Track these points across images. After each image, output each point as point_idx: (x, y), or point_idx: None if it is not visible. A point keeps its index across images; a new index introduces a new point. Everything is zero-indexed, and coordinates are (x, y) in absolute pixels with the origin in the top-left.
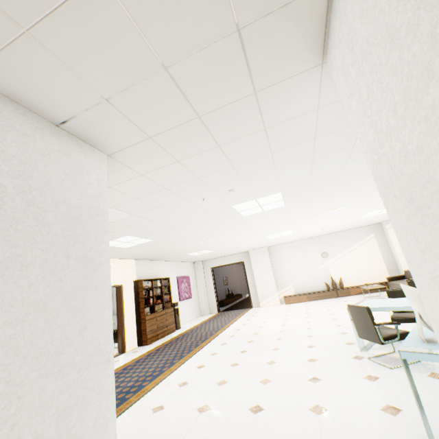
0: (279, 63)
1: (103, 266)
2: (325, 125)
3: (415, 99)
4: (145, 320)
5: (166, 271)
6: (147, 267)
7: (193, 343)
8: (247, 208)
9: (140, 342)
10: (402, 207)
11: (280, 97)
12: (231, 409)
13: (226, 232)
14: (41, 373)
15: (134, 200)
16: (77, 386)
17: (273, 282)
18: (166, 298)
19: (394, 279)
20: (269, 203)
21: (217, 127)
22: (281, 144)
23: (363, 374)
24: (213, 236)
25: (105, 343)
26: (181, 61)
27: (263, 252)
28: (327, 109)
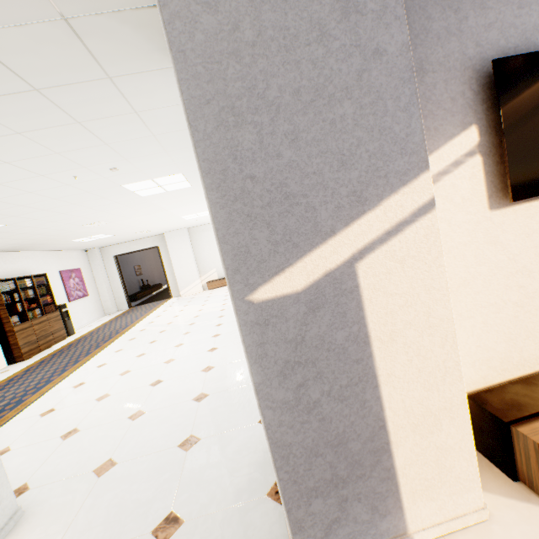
0: (130, 57)
1: None
2: None
3: None
4: (14, 332)
5: (39, 265)
6: (3, 262)
7: (93, 346)
8: (145, 188)
9: (12, 360)
10: None
11: (143, 86)
12: (132, 390)
13: (124, 213)
14: None
15: None
16: None
17: (195, 268)
18: (45, 300)
19: None
20: (172, 183)
21: (68, 104)
22: (163, 128)
23: None
24: (106, 218)
25: None
26: None
27: (183, 234)
28: None
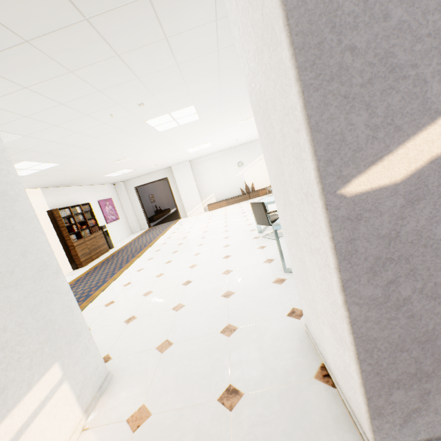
0: None
1: (21, 197)
2: (226, 37)
3: (261, 55)
4: (74, 247)
5: (83, 196)
6: (59, 195)
7: (129, 256)
8: (162, 123)
9: (75, 266)
10: (263, 131)
11: (176, 4)
12: (169, 288)
13: (144, 149)
14: (2, 287)
15: (22, 119)
16: (37, 292)
17: (197, 194)
18: (91, 223)
19: None
20: (184, 117)
21: (111, 33)
22: (186, 55)
23: (257, 247)
24: (131, 154)
25: (50, 260)
26: None
27: (186, 166)
28: (225, 21)
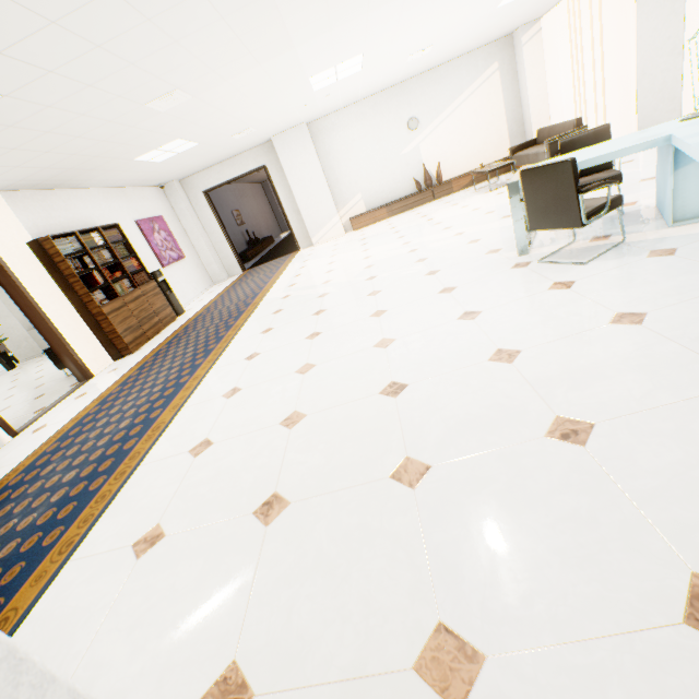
0: None
1: None
2: None
3: None
4: (105, 316)
5: (103, 212)
6: (49, 209)
7: (219, 327)
8: None
9: (117, 354)
10: None
11: None
12: (347, 405)
13: (216, 56)
14: None
15: None
16: None
17: (329, 196)
18: (130, 266)
19: (520, 150)
20: None
21: None
22: None
23: (546, 285)
24: (184, 77)
25: None
26: None
27: (301, 136)
28: None
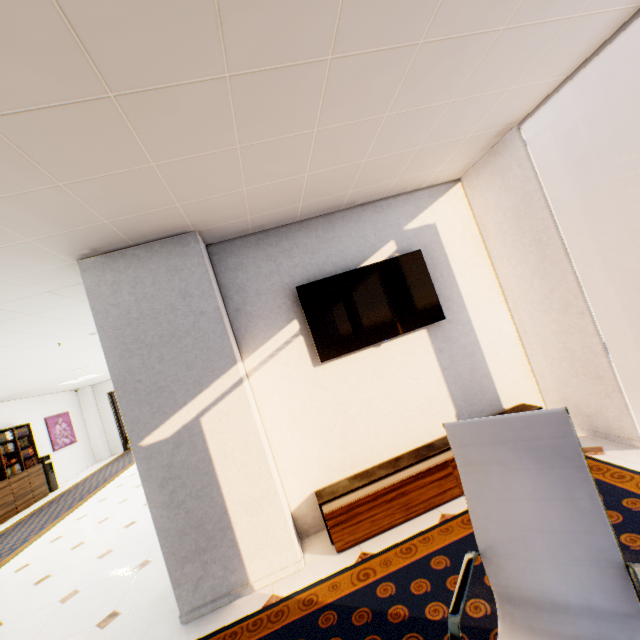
0: None
1: None
2: None
3: None
4: None
5: (22, 414)
6: None
7: (76, 499)
8: None
9: None
10: None
11: None
12: (107, 534)
13: None
14: None
15: None
16: None
17: None
18: (27, 453)
19: None
20: None
21: (52, 314)
22: None
23: None
24: (94, 362)
25: None
26: (5, 303)
27: None
28: None
